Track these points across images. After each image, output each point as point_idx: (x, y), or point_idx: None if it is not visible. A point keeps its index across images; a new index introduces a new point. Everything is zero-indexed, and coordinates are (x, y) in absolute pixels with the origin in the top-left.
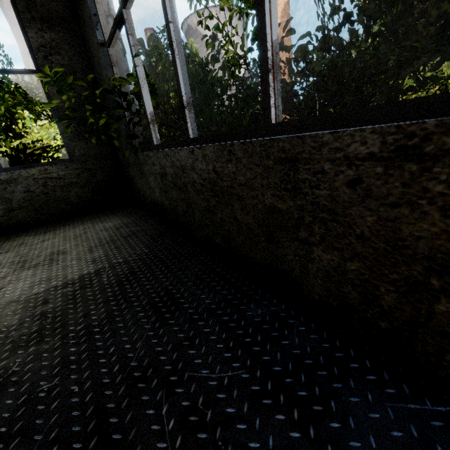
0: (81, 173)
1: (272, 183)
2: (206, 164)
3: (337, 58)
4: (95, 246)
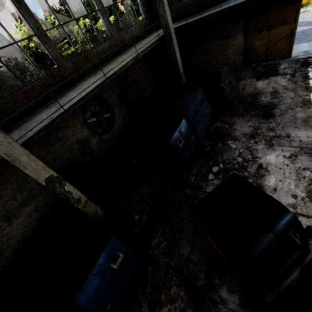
0: (148, 21)
1: None
2: None
3: None
4: None
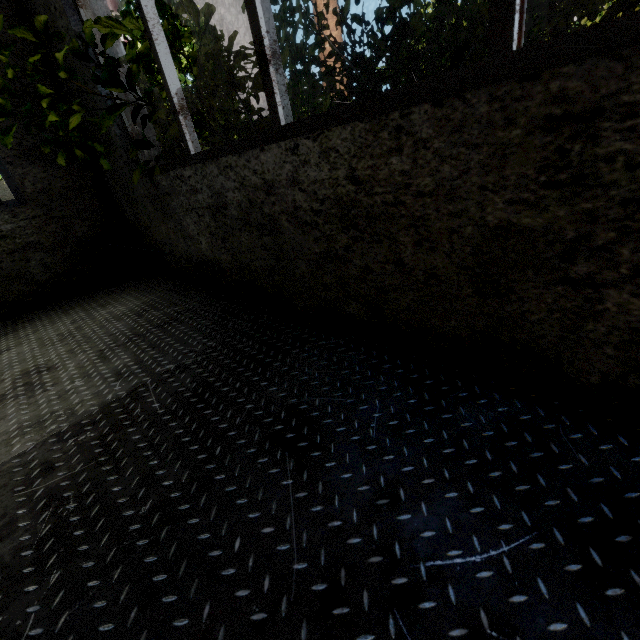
0: (45, 225)
1: (513, 177)
2: (330, 167)
3: (454, 7)
4: (110, 348)
